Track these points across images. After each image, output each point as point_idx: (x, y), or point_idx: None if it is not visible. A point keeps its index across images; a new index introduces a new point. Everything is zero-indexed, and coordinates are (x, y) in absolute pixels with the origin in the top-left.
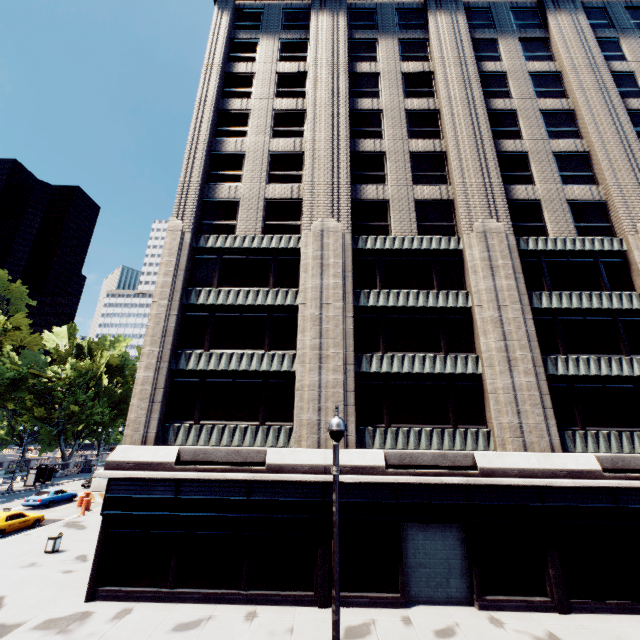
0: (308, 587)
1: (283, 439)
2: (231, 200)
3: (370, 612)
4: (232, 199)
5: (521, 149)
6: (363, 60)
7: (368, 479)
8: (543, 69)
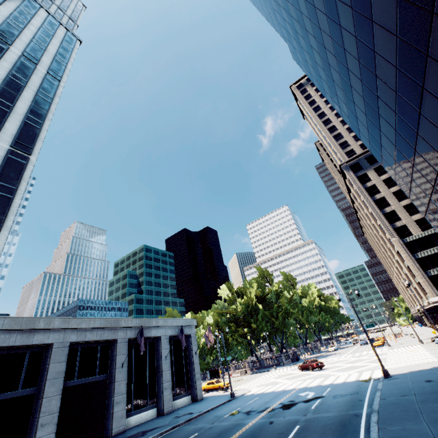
0: None
1: None
2: (402, 225)
3: None
4: (402, 225)
5: None
6: None
7: None
8: None
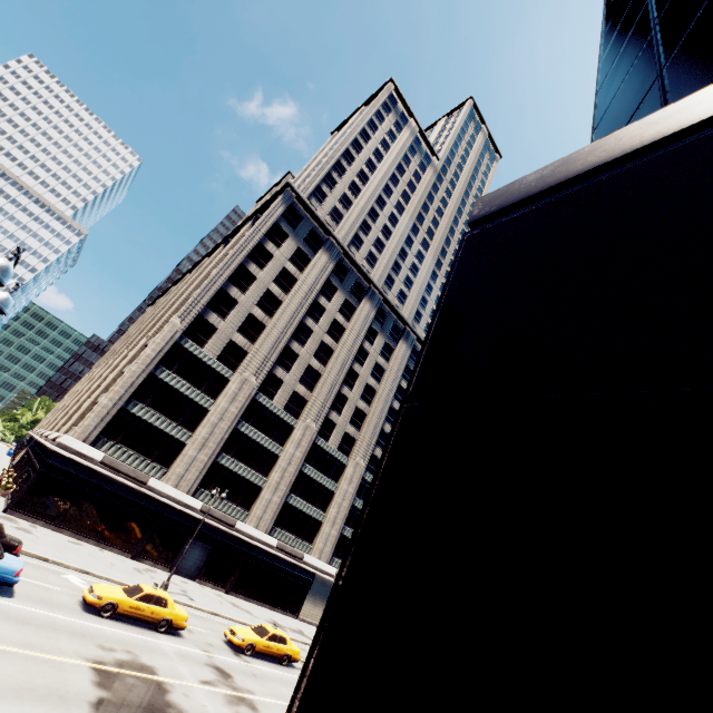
0: (130, 549)
1: (160, 475)
2: (213, 325)
3: (154, 568)
4: (214, 325)
5: (348, 395)
6: (325, 295)
7: (190, 512)
8: (382, 363)
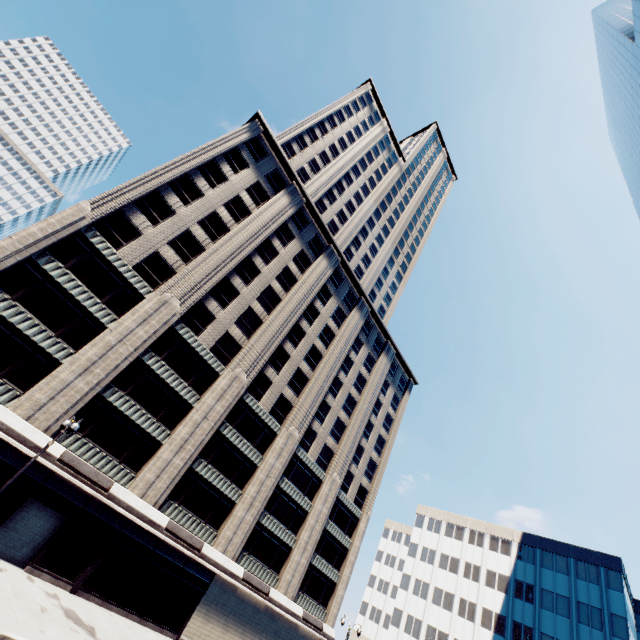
0: None
1: (6, 398)
2: (137, 229)
3: None
4: (138, 229)
5: (290, 353)
6: (280, 239)
7: (40, 459)
8: (332, 327)
